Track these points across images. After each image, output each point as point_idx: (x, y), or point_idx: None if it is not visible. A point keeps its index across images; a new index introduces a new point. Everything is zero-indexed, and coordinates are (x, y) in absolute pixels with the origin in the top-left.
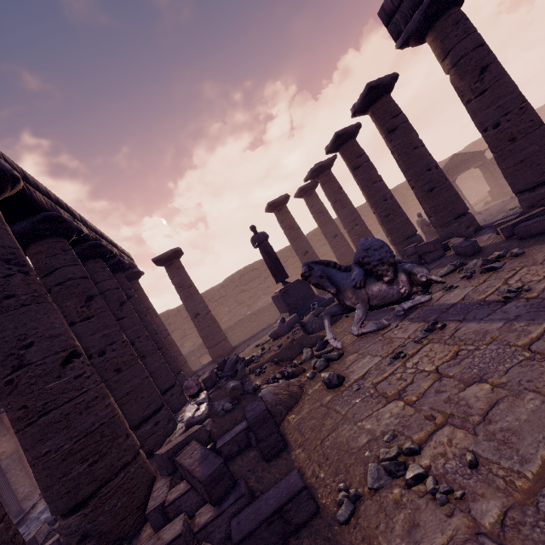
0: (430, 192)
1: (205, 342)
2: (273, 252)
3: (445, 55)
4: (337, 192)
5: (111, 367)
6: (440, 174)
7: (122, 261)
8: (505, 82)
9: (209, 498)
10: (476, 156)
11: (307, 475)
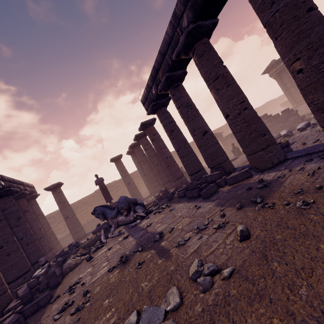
0: (168, 167)
1: (70, 232)
2: (105, 187)
3: (161, 122)
4: (142, 156)
5: (5, 253)
6: (171, 160)
7: (24, 193)
8: (179, 136)
9: (21, 302)
10: (218, 135)
11: (56, 293)
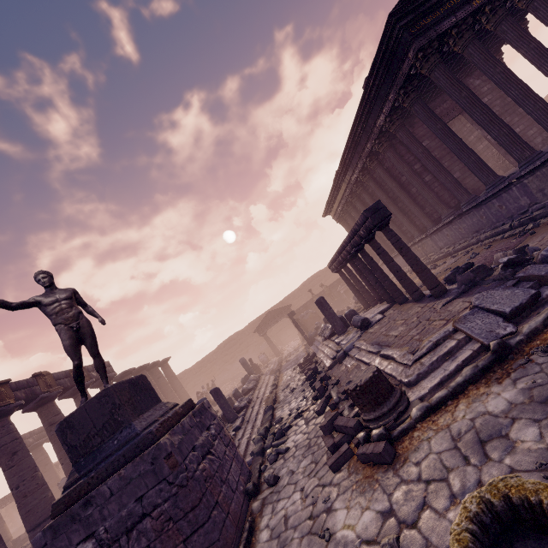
0: None
1: None
2: None
3: None
4: (157, 381)
5: None
6: None
7: None
8: None
9: None
10: (282, 312)
11: None
